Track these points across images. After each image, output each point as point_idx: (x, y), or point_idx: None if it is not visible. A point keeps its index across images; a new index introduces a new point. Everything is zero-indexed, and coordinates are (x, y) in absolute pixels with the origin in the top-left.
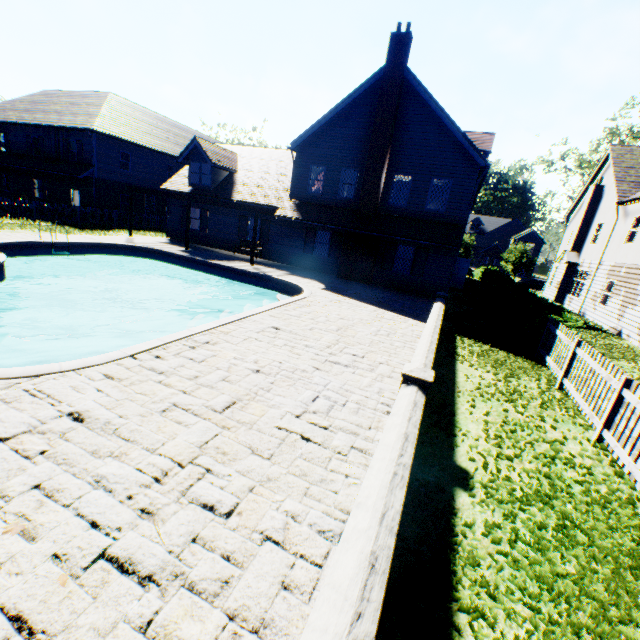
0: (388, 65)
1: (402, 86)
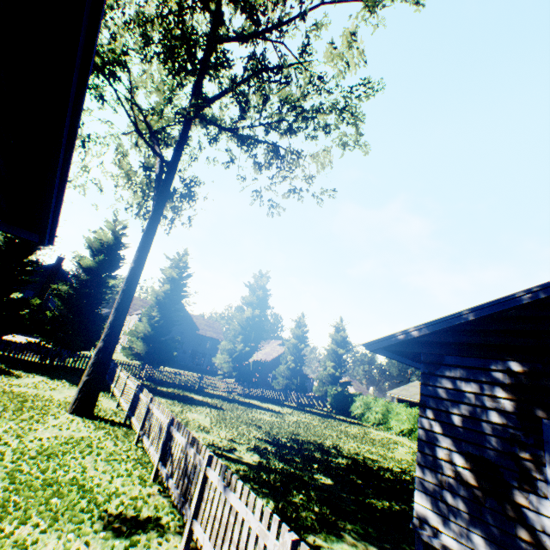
0: (56, 264)
1: (60, 270)
